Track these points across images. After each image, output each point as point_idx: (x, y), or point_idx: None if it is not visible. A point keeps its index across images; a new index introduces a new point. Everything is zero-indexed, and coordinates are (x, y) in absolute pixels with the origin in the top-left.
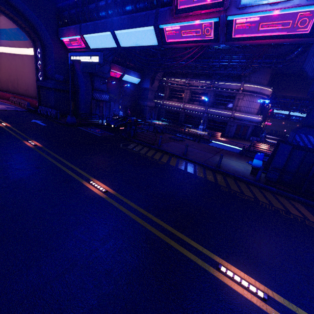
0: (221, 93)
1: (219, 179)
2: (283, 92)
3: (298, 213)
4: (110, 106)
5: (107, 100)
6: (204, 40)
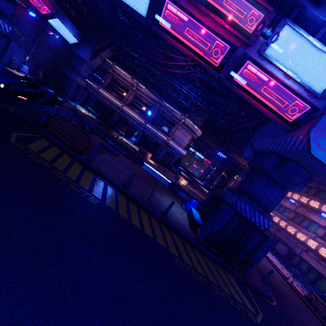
0: (163, 115)
1: (169, 240)
2: (205, 138)
3: (238, 297)
4: (8, 47)
5: (4, 33)
6: (206, 60)
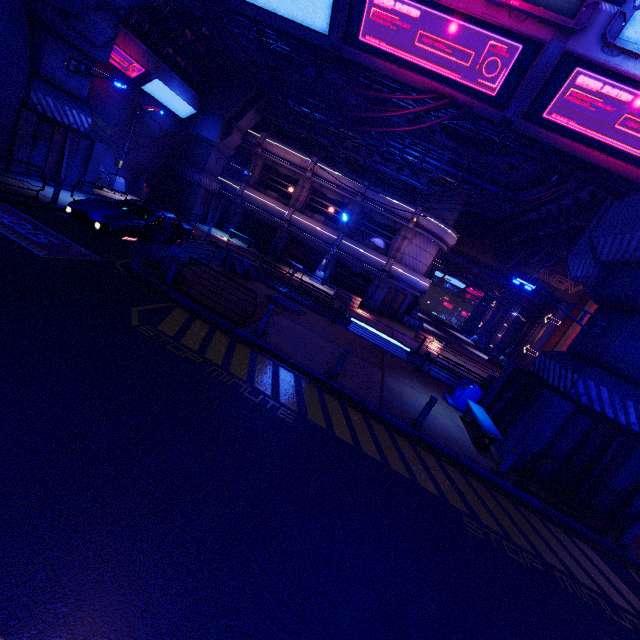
0: (373, 215)
1: (440, 480)
2: (466, 246)
3: (620, 598)
4: (91, 153)
5: (82, 131)
6: (469, 89)
